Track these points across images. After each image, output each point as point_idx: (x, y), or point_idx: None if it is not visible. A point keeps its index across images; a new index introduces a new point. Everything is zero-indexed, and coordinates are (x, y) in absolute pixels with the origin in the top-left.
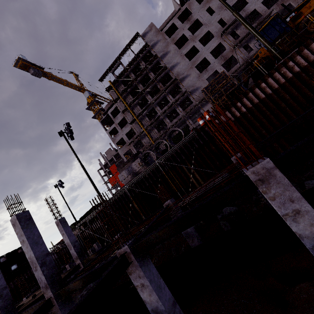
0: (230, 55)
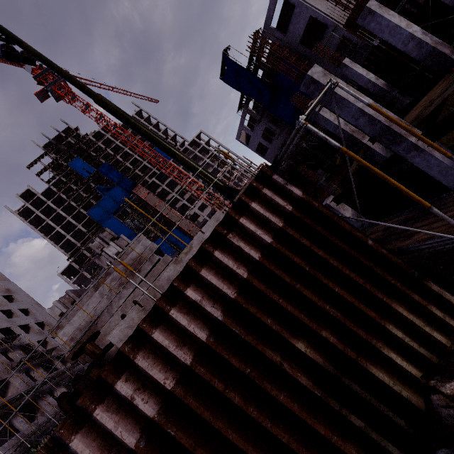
0: (6, 376)
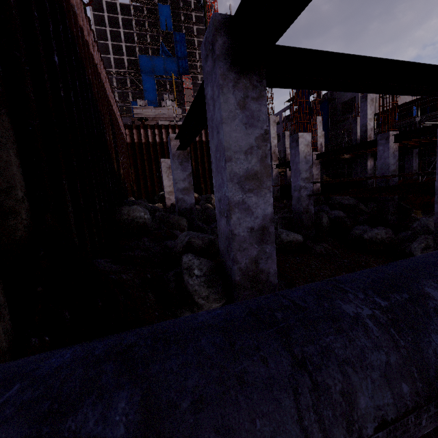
0: None
